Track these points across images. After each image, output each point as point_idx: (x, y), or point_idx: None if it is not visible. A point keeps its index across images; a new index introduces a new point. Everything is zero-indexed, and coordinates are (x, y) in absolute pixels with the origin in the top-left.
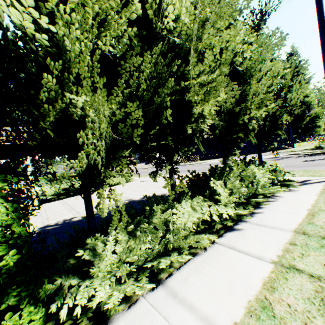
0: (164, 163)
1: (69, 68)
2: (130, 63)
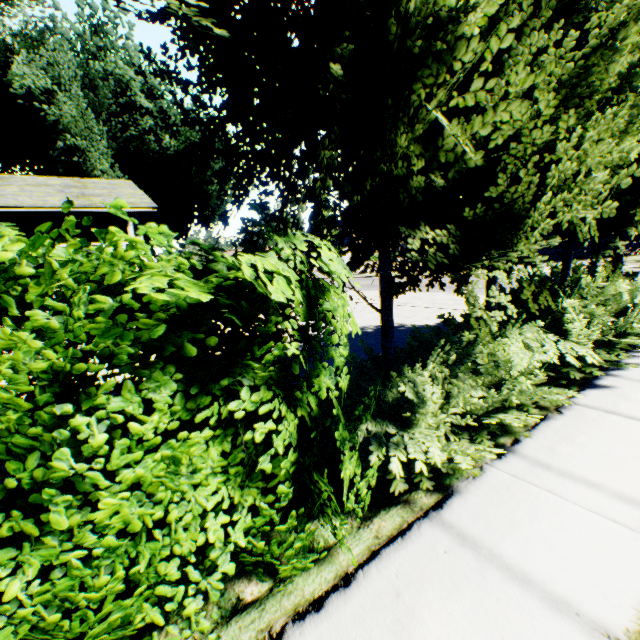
0: (361, 270)
1: (450, 53)
2: (525, 46)
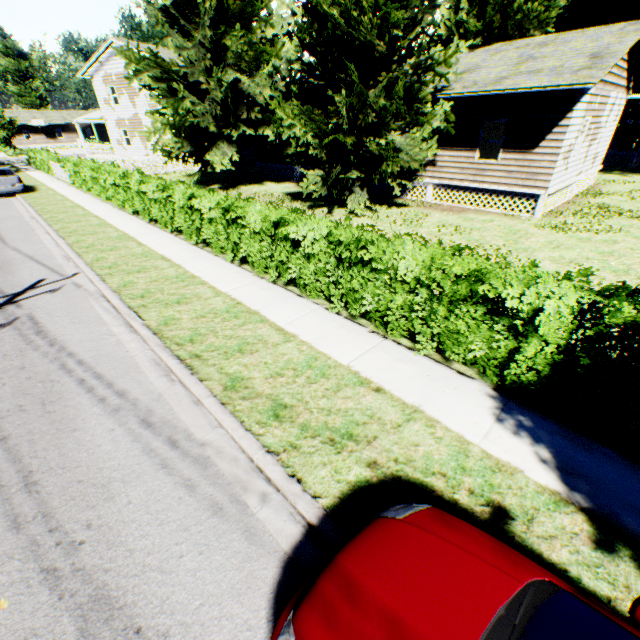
0: None
1: None
2: None
